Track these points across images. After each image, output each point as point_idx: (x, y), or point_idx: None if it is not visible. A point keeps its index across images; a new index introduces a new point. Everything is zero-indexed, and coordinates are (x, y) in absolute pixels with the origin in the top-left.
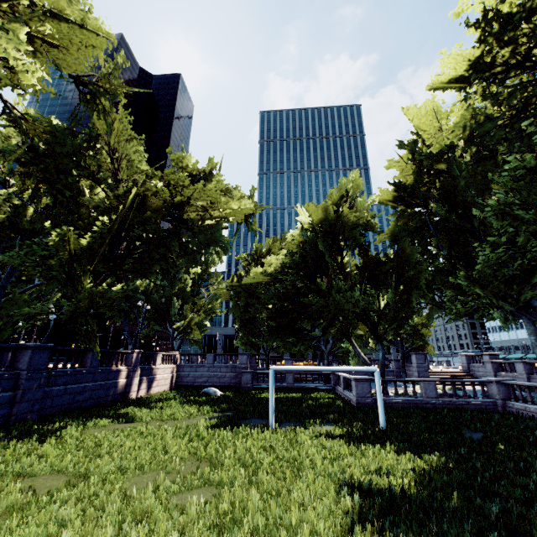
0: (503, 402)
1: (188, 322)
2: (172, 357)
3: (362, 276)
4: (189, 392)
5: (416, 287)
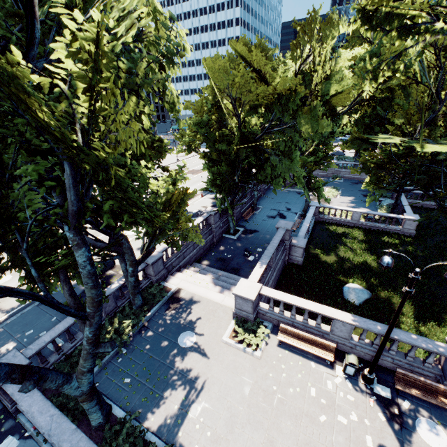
0: None
1: (173, 213)
2: (272, 299)
3: None
4: (352, 313)
5: None
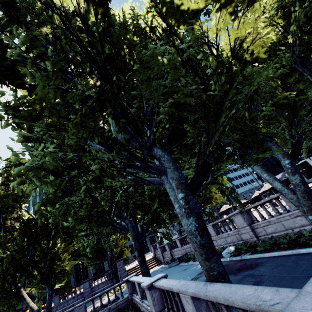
0: (131, 295)
1: None
2: None
3: (21, 233)
4: None
5: (59, 232)
